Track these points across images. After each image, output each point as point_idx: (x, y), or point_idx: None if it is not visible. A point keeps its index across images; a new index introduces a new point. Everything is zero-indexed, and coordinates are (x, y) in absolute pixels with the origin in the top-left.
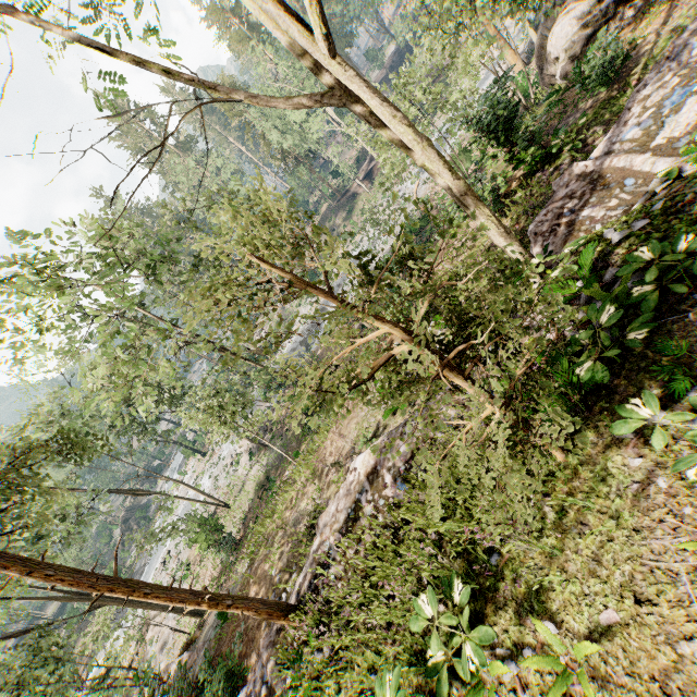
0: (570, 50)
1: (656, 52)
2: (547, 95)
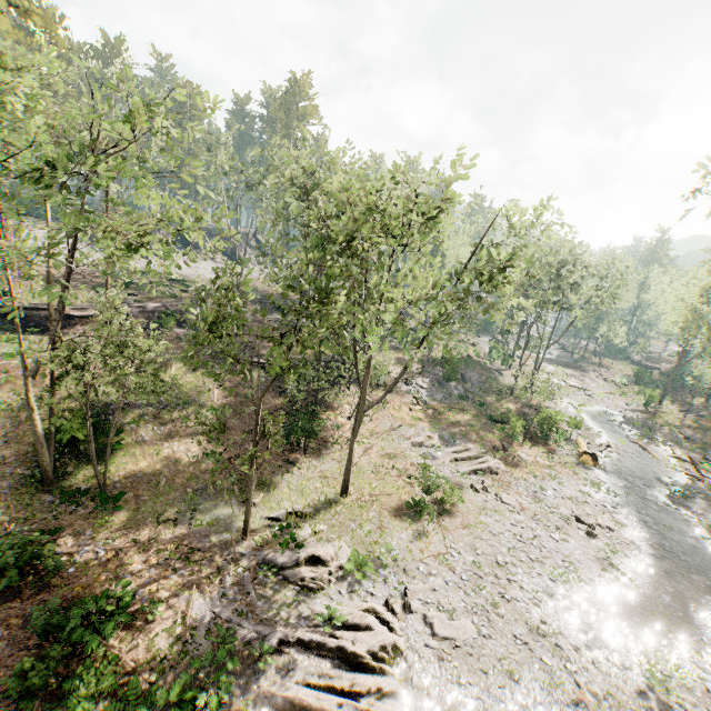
0: None
1: None
2: None
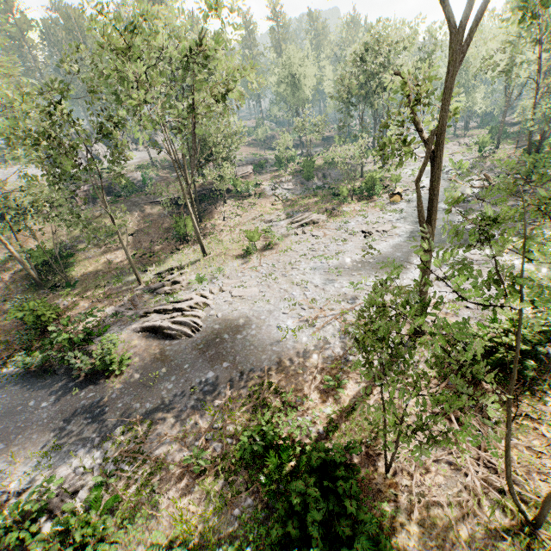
0: None
1: None
2: None
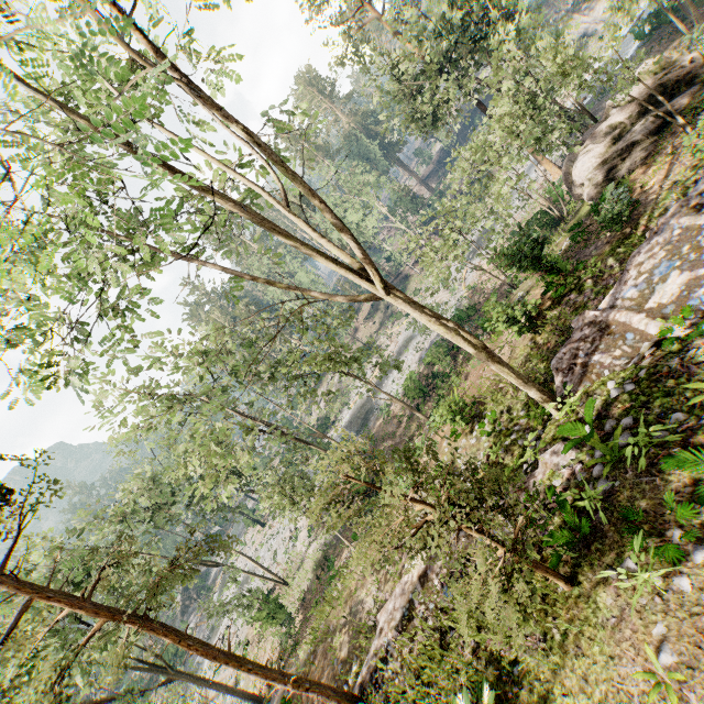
0: (592, 179)
1: (658, 206)
2: (571, 226)
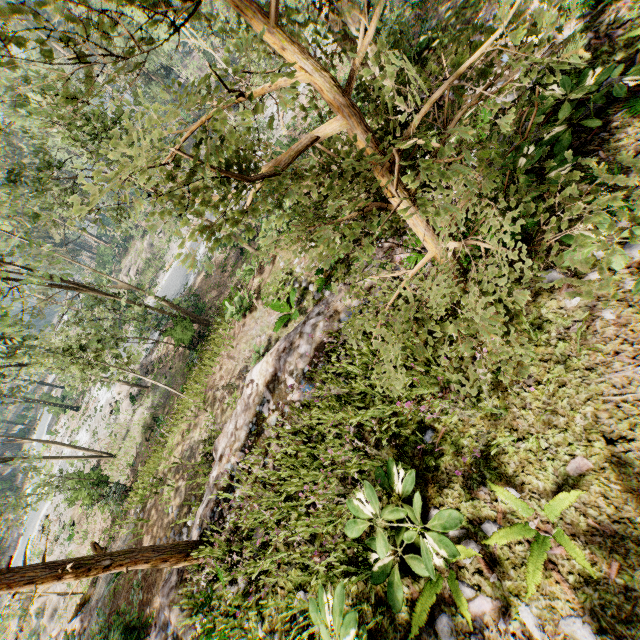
0: None
1: None
2: None
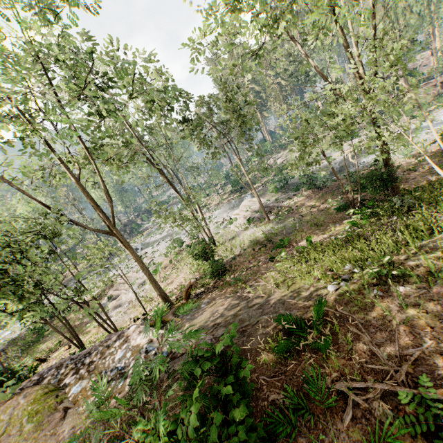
0: None
1: None
2: None
